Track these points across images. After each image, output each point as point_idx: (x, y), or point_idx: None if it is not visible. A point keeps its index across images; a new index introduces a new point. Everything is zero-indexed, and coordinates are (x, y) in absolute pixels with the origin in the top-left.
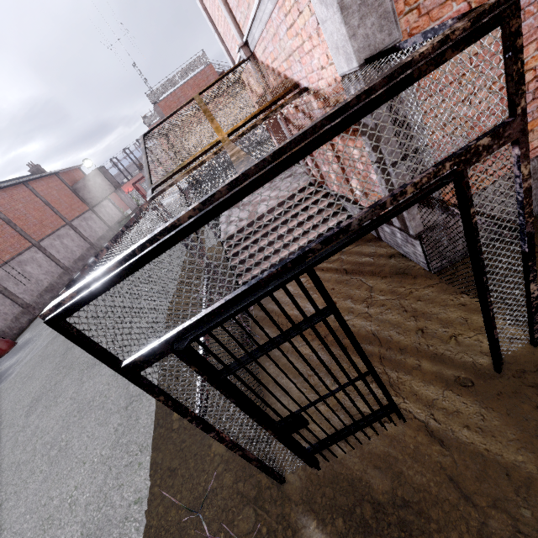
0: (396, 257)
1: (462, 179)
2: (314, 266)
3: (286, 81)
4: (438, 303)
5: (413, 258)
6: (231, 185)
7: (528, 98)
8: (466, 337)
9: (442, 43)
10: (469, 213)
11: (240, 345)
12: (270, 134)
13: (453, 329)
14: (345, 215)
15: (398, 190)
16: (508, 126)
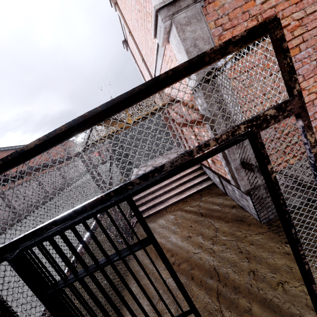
0: (236, 208)
1: (255, 138)
2: (131, 197)
3: (170, 99)
4: (267, 248)
5: (248, 210)
6: (69, 124)
7: (315, 109)
8: (291, 286)
9: (227, 43)
10: (266, 167)
11: (65, 262)
12: (168, 129)
13: (280, 276)
14: (205, 177)
15: (203, 142)
16: (288, 102)
